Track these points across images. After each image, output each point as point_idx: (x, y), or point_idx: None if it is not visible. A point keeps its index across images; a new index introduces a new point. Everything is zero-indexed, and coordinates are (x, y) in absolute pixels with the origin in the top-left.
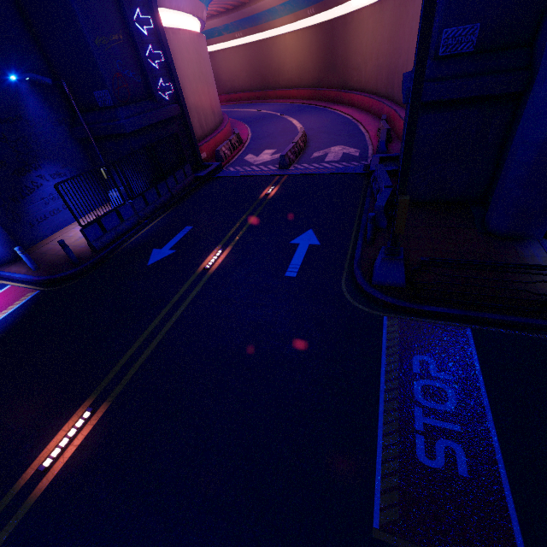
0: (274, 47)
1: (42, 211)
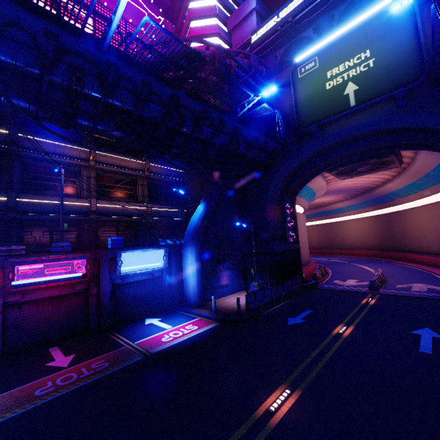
0: (340, 226)
1: (217, 284)
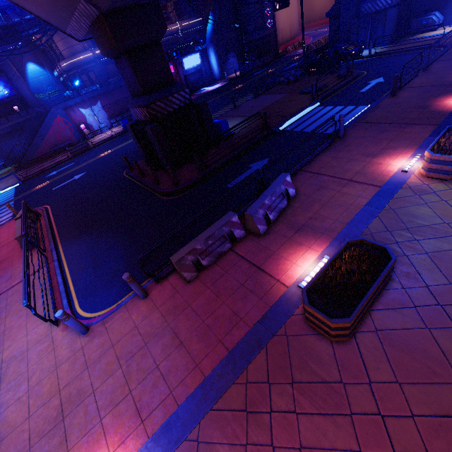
0: None
1: (228, 68)
